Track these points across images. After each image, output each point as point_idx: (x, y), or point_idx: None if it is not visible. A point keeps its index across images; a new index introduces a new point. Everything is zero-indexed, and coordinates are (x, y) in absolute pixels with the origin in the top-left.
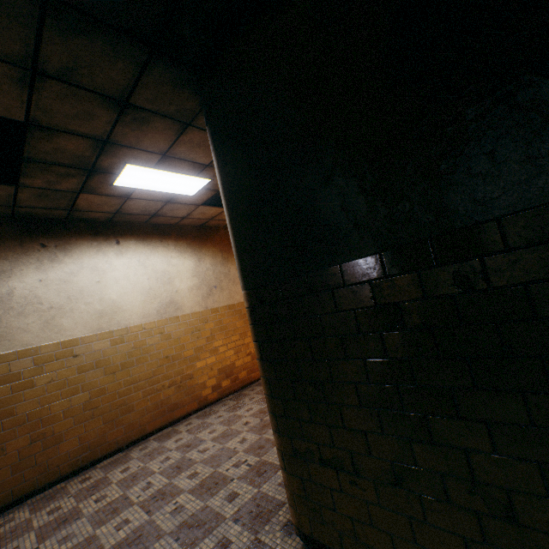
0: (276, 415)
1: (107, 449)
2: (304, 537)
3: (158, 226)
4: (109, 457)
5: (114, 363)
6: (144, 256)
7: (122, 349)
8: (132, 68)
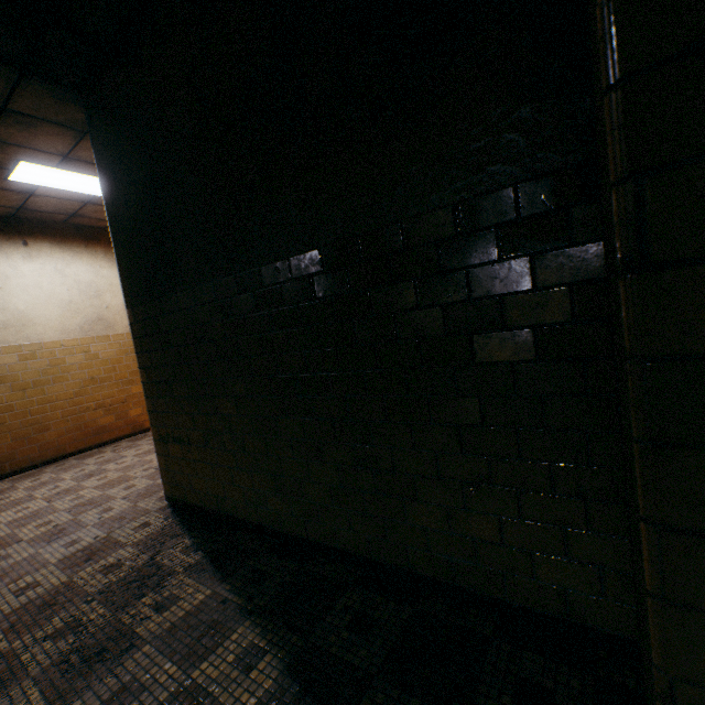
0: (150, 411)
1: (18, 466)
2: (169, 499)
3: (82, 228)
4: (20, 473)
5: (24, 380)
6: (63, 263)
7: (34, 366)
8: (3, 82)
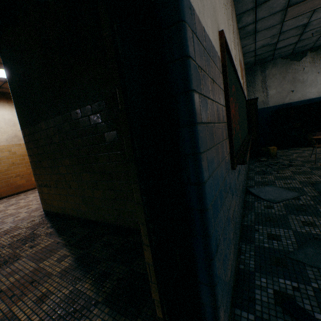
0: (34, 174)
1: None
2: (44, 211)
3: (5, 94)
4: None
5: None
6: None
7: None
8: None
